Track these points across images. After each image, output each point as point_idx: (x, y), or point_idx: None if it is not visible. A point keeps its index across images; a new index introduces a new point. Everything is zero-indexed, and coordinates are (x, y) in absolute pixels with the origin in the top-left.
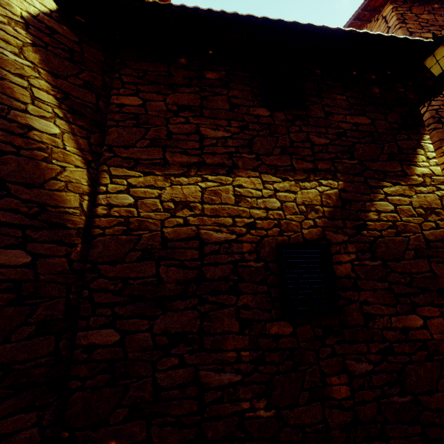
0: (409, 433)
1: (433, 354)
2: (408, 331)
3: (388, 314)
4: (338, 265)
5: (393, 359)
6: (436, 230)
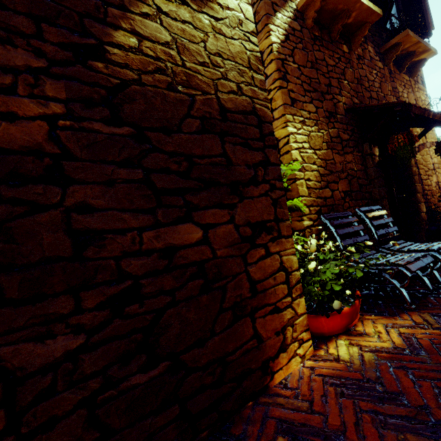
0: (157, 427)
1: (214, 281)
2: (176, 252)
3: (136, 227)
4: (1, 121)
5: (137, 308)
6: (238, 97)
